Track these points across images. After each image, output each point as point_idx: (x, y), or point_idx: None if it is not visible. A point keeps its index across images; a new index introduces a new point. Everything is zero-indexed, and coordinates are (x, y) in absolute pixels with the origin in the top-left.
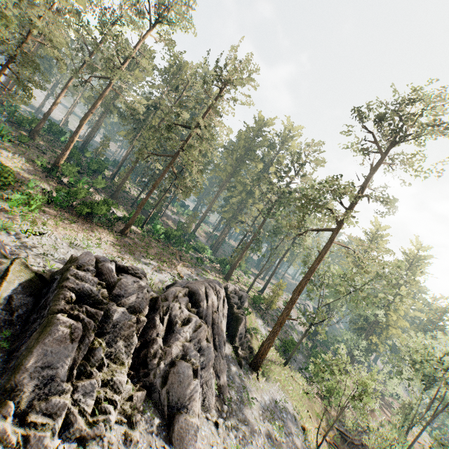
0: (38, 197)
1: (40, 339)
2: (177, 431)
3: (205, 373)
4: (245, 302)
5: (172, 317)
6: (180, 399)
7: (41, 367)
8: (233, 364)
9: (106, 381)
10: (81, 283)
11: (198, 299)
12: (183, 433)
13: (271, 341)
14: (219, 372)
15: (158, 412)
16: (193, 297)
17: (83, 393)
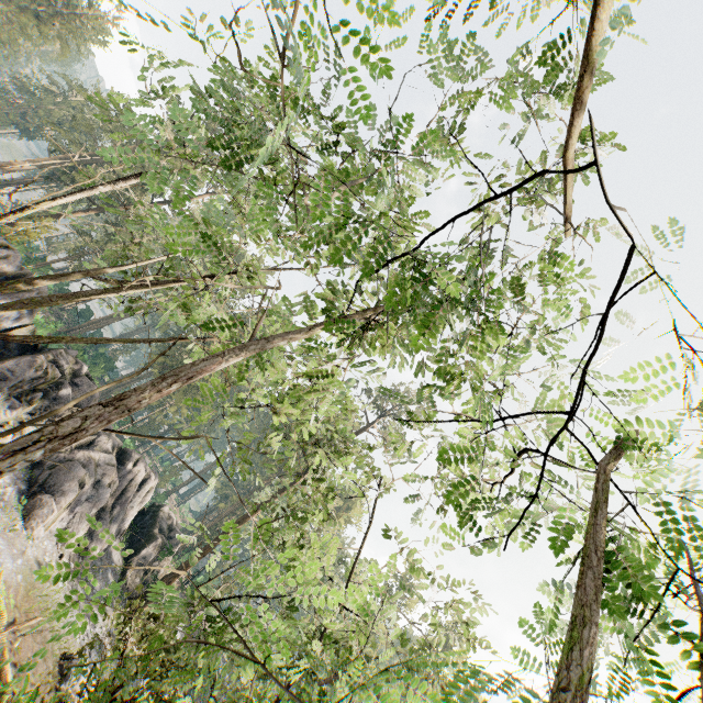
0: (52, 327)
1: (23, 356)
2: (36, 501)
3: (86, 506)
4: (175, 546)
5: (95, 441)
6: (56, 486)
7: (8, 370)
8: (113, 573)
9: (22, 422)
10: (61, 358)
11: (127, 459)
12: (39, 505)
13: (175, 574)
14: (95, 537)
15: (28, 485)
16: (123, 455)
17: (10, 406)
